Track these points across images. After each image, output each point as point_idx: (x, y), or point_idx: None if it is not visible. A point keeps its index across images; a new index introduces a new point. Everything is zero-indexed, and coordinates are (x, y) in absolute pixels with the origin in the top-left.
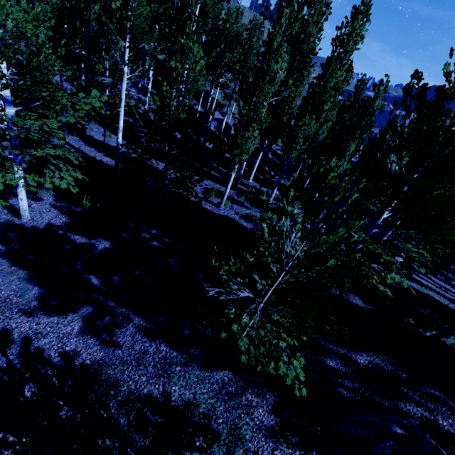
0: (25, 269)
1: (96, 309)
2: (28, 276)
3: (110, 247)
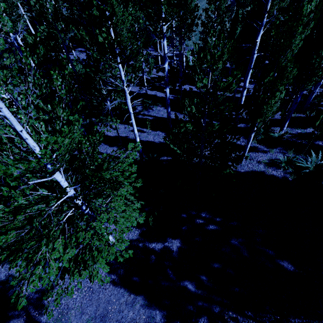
0: (139, 293)
1: (209, 319)
2: (145, 300)
3: (181, 245)
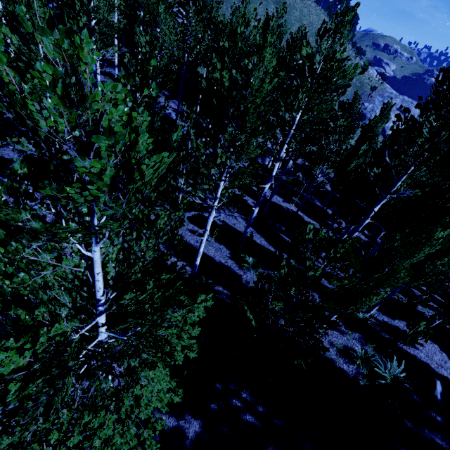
0: None
1: None
2: None
3: (201, 432)
